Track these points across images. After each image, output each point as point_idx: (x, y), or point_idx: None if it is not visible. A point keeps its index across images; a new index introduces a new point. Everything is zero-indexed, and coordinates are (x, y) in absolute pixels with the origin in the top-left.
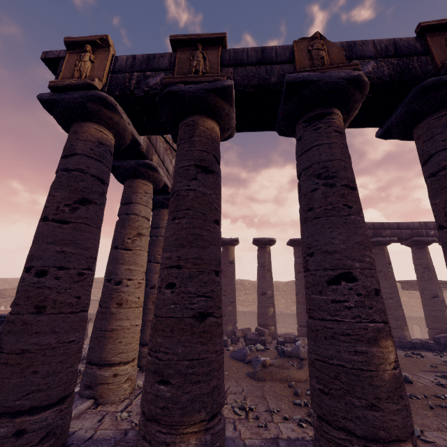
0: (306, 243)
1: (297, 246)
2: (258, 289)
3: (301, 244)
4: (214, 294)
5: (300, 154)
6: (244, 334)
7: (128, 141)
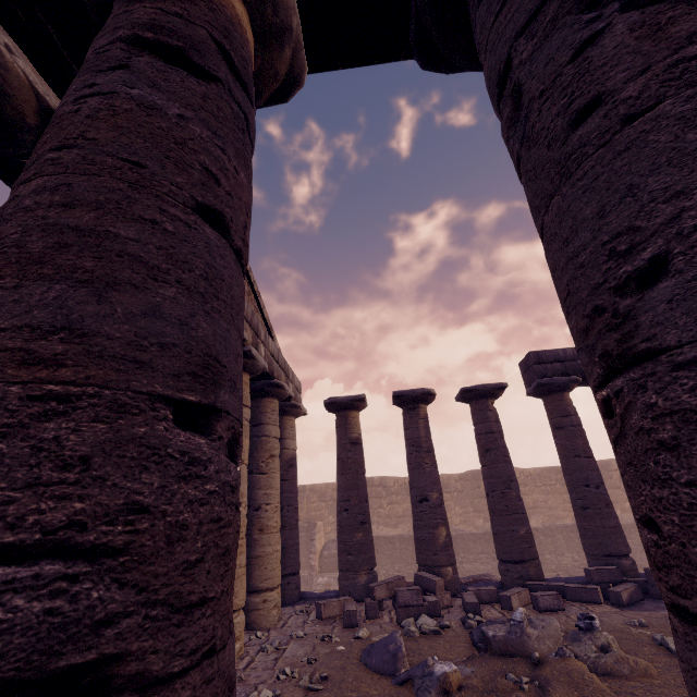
0: (597, 242)
1: (477, 401)
2: (411, 491)
3: (558, 278)
4: (142, 528)
5: (498, 7)
6: (391, 592)
7: (30, 115)
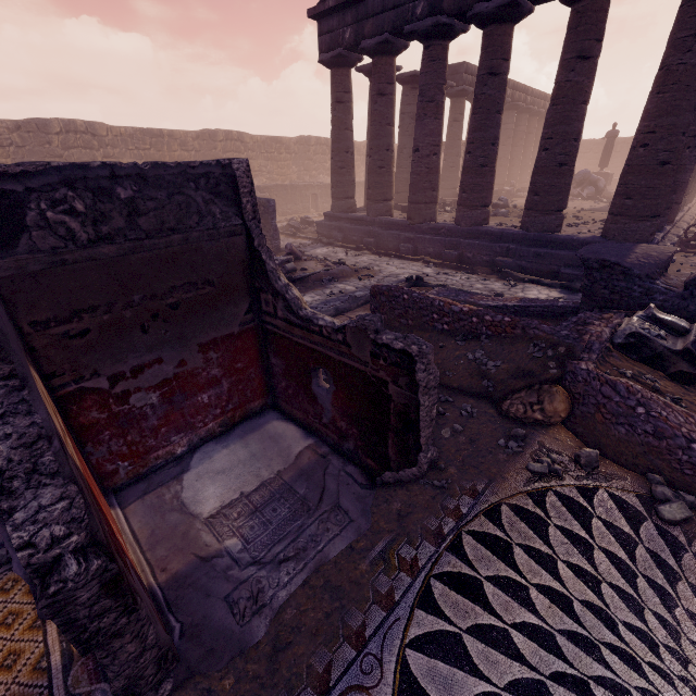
0: None
1: None
2: (404, 150)
3: None
4: None
5: None
6: None
7: None
